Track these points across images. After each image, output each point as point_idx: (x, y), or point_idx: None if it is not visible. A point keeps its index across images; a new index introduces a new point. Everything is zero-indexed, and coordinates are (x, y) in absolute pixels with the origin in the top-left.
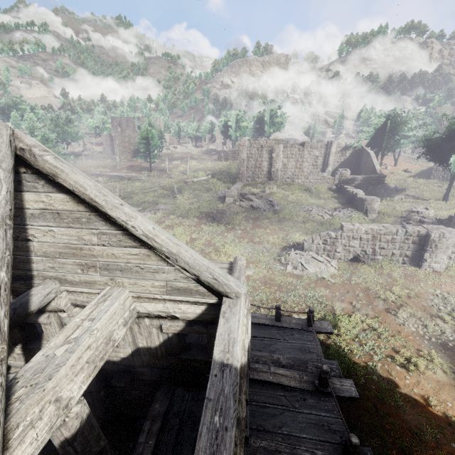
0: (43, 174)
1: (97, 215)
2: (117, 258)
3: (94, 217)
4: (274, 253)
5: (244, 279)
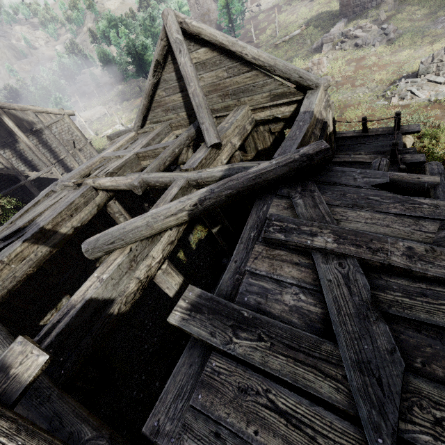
0: (193, 36)
1: (224, 55)
2: (239, 84)
3: (223, 58)
4: (379, 91)
5: (326, 83)
